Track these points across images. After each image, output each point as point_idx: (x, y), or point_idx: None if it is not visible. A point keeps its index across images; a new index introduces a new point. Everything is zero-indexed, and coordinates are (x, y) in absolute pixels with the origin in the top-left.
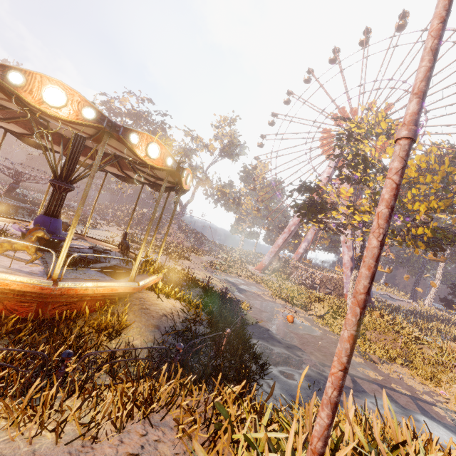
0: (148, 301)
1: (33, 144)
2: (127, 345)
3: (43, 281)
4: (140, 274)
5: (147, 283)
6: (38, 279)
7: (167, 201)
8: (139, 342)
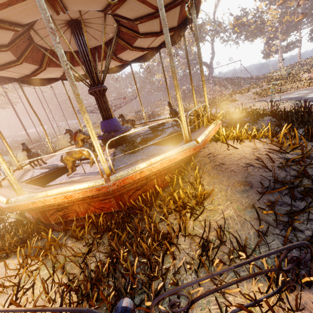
0: (218, 154)
1: (80, 78)
2: (219, 228)
3: (95, 181)
4: (196, 130)
5: (207, 136)
6: (91, 181)
7: (185, 44)
8: (232, 211)
